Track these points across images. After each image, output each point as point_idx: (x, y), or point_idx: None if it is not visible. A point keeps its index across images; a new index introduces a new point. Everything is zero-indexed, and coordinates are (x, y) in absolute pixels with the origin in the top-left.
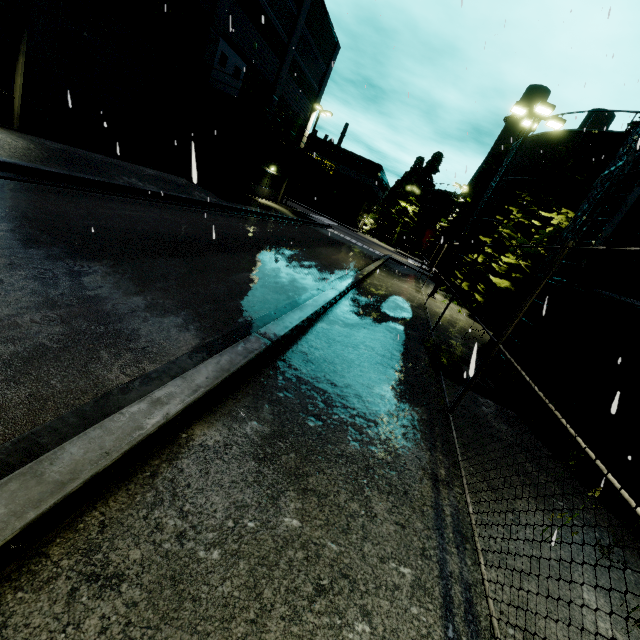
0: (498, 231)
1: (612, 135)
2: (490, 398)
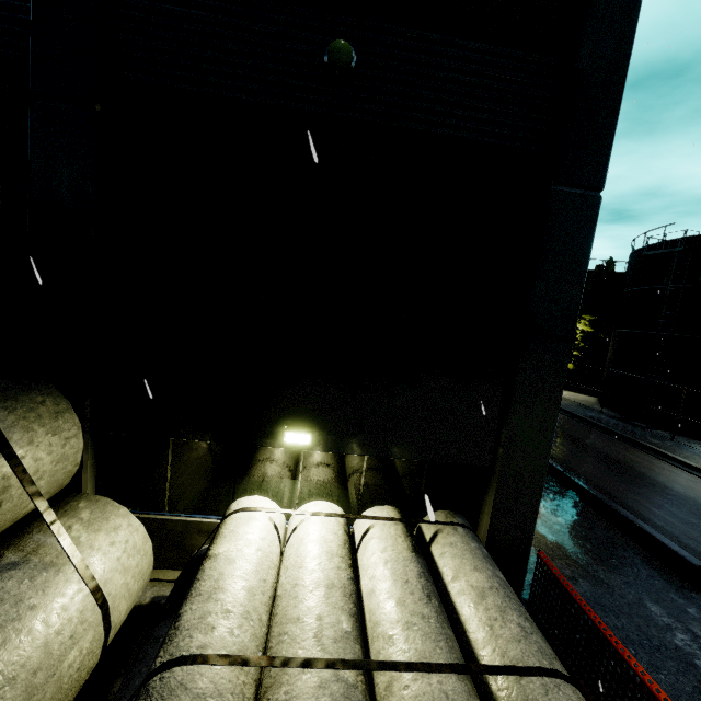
0: None
1: None
2: (657, 430)
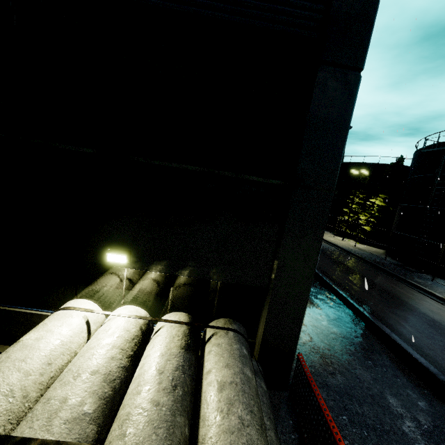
0: (353, 207)
1: (375, 164)
2: (423, 273)
